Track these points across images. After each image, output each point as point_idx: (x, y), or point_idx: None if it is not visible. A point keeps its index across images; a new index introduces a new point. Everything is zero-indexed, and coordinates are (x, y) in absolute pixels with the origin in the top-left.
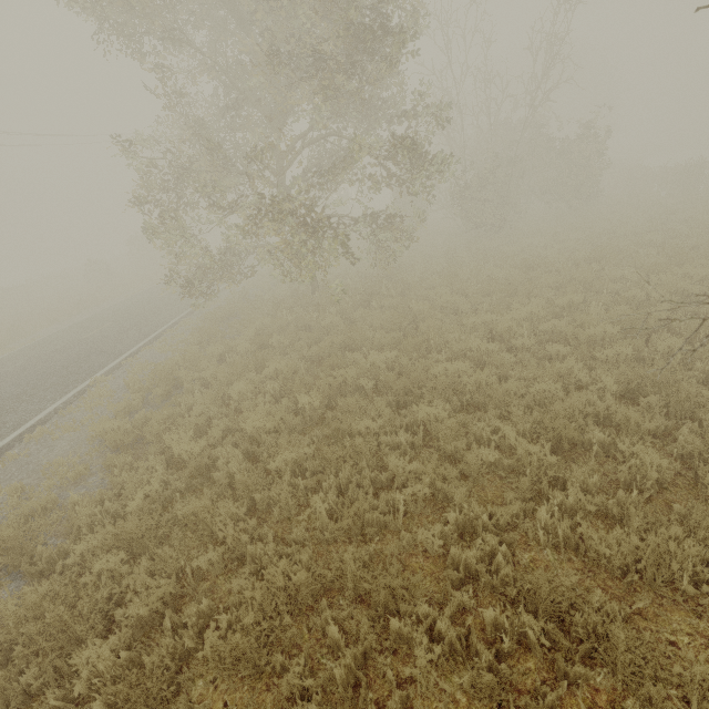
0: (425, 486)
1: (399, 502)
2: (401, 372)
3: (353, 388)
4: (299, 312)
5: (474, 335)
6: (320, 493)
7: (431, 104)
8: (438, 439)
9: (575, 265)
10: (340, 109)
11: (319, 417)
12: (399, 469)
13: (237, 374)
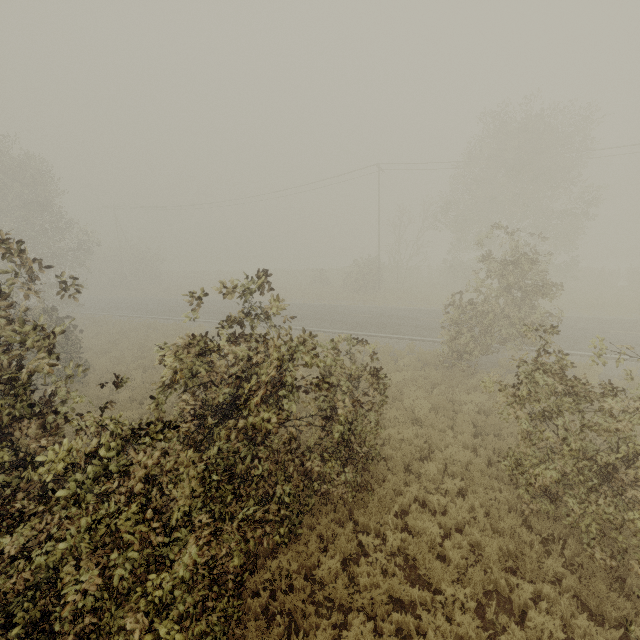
0: None
1: None
2: None
3: None
4: None
5: None
6: None
7: None
8: None
9: None
10: None
11: None
12: None
13: None
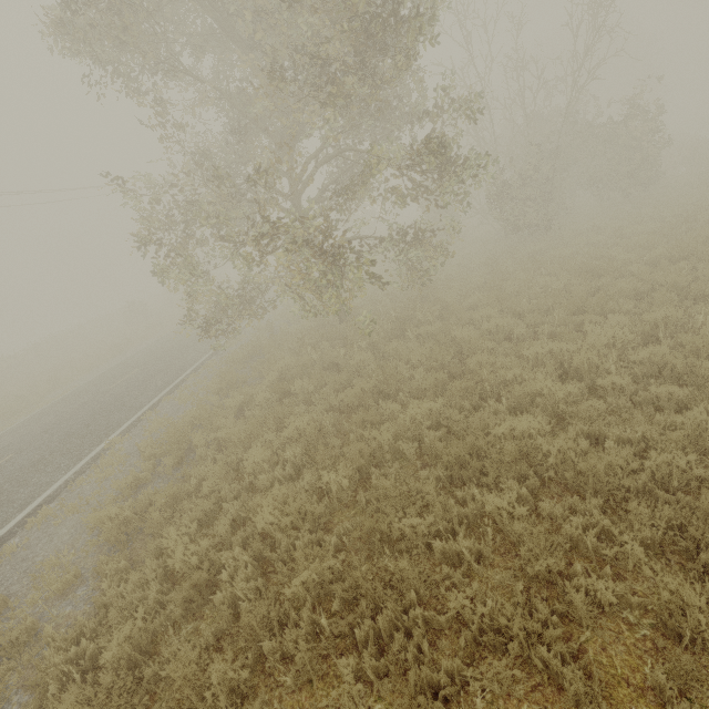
0: (513, 657)
1: (472, 678)
2: (450, 428)
3: (391, 452)
4: (326, 347)
5: (540, 370)
6: (351, 659)
7: (458, 98)
8: (514, 542)
9: (652, 265)
10: (353, 119)
11: (350, 495)
12: (465, 610)
13: (254, 435)
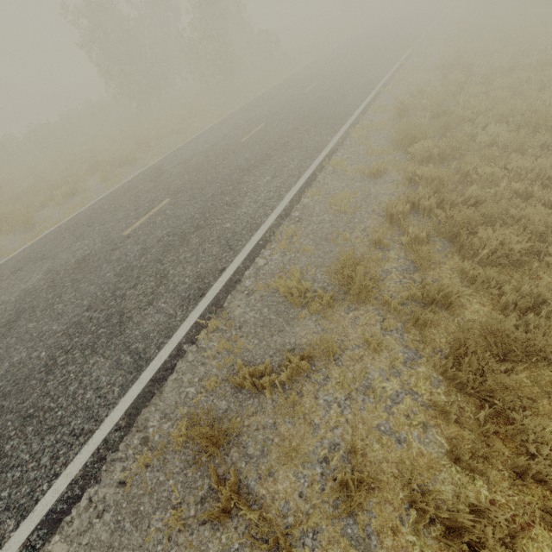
0: None
1: None
2: None
3: None
4: None
5: None
6: None
7: None
8: None
9: None
10: None
11: None
12: None
13: None
